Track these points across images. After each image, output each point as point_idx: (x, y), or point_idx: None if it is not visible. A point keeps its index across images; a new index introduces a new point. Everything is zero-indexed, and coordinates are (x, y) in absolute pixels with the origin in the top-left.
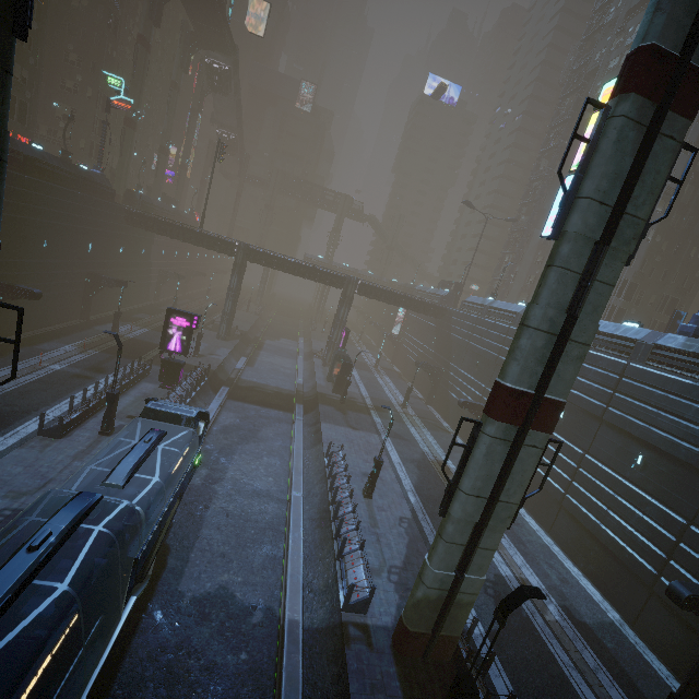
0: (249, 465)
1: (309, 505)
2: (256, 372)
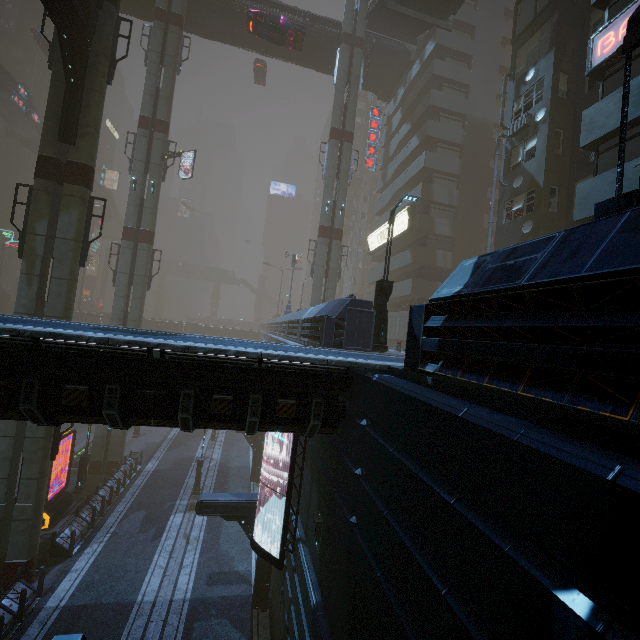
0: None
1: None
2: None
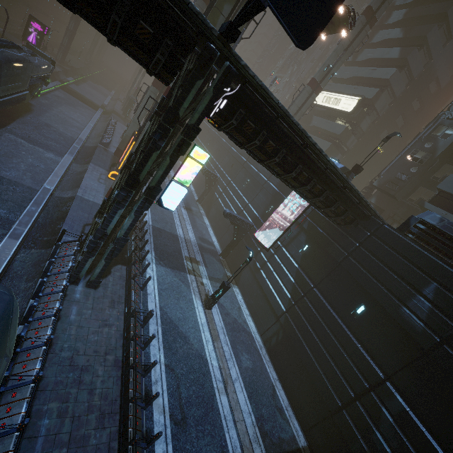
0: (70, 111)
1: (96, 131)
2: (79, 89)
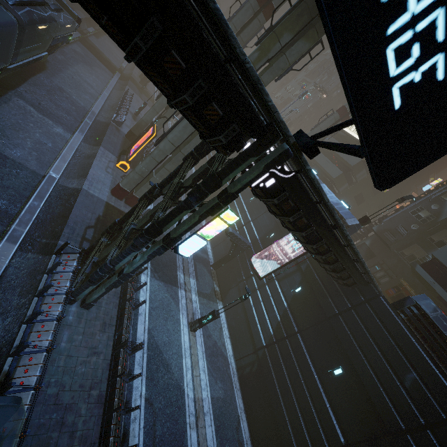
0: (85, 73)
1: (109, 102)
2: (98, 43)
